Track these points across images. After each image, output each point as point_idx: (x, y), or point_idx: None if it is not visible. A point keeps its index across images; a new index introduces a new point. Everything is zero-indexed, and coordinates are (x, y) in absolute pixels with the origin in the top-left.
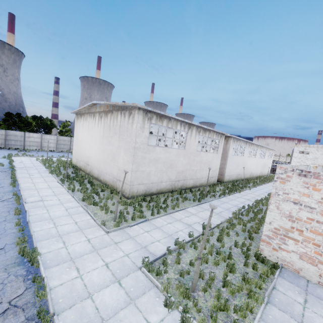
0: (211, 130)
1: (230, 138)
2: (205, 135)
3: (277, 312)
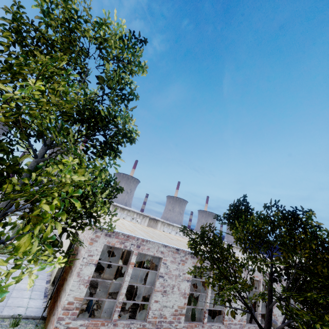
0: (130, 210)
1: (159, 221)
2: (123, 212)
3: (12, 259)
